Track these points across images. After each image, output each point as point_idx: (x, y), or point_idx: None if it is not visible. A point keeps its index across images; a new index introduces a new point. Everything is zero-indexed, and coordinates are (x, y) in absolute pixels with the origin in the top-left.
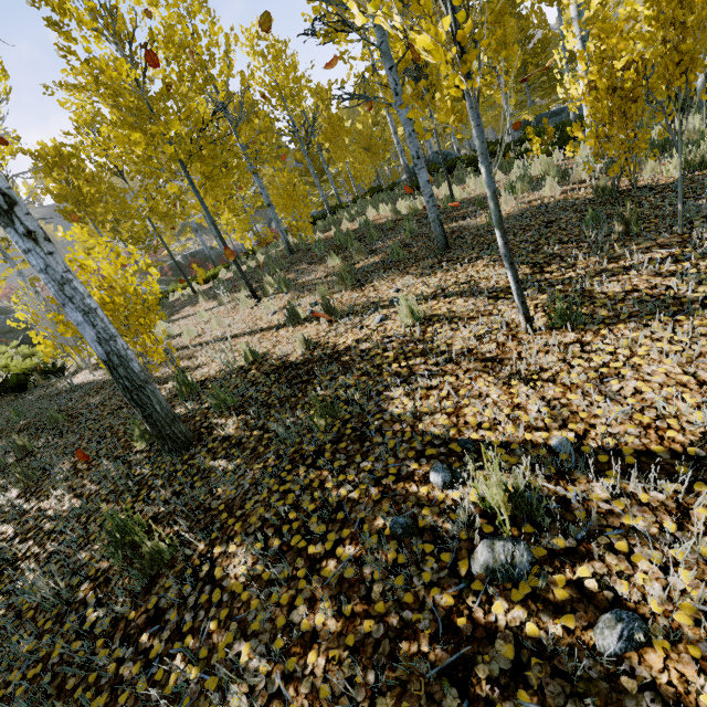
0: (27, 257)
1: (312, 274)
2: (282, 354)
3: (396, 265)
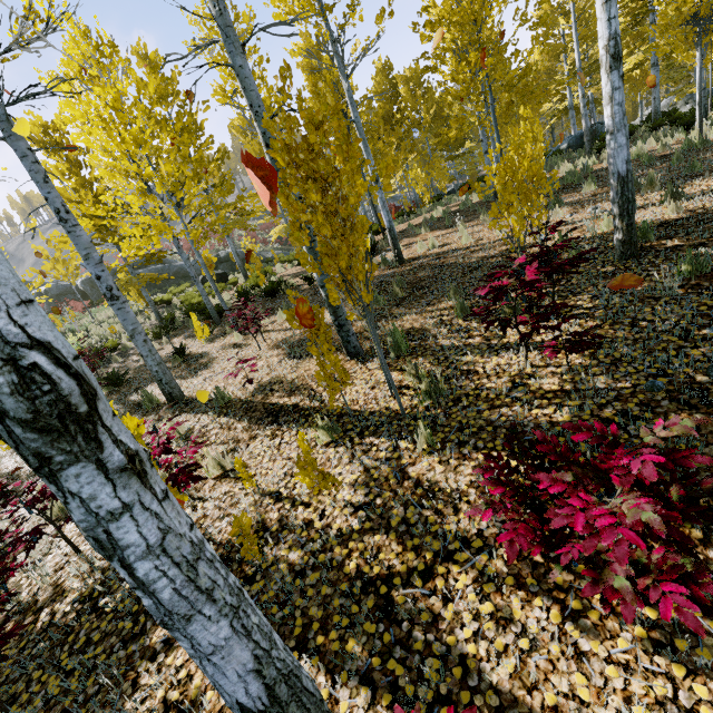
0: (613, 94)
1: (568, 198)
2: (648, 220)
3: (699, 174)
